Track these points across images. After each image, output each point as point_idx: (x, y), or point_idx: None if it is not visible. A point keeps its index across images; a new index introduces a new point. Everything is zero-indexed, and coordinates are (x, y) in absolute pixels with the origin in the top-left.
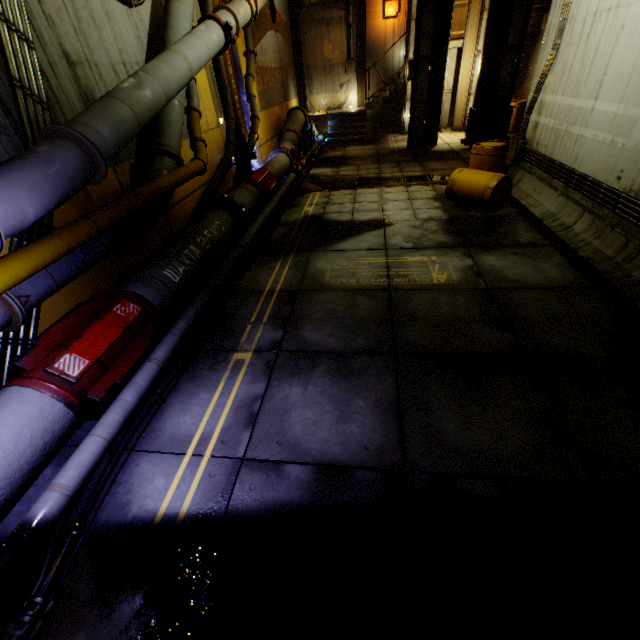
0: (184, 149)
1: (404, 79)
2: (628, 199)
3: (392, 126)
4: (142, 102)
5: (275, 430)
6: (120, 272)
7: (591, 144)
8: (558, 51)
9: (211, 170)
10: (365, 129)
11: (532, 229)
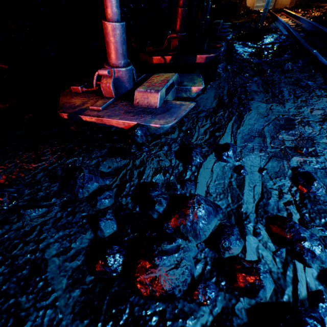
0: None
1: None
2: None
3: (259, 1)
4: None
5: None
6: None
7: None
8: None
9: None
10: None
11: None
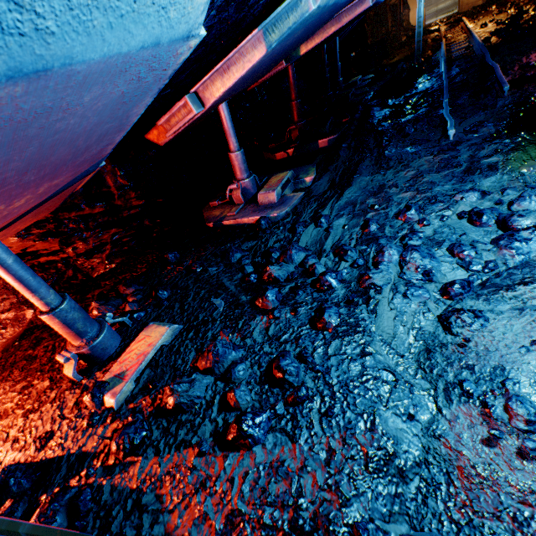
0: None
1: None
2: None
3: None
4: None
5: None
6: None
7: None
8: None
9: None
10: (431, 0)
11: None
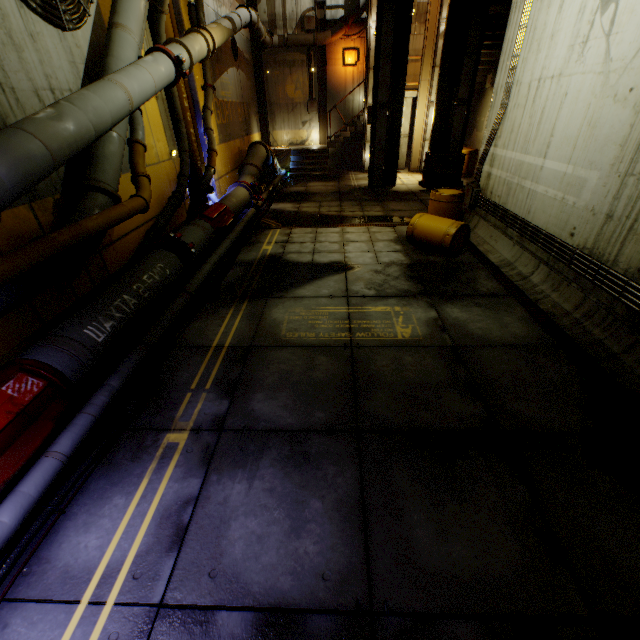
0: (127, 182)
1: (364, 122)
2: (583, 256)
3: (353, 164)
4: (60, 135)
5: (208, 553)
6: (32, 326)
7: (543, 199)
8: (506, 110)
9: (160, 204)
10: (327, 166)
11: (492, 278)
